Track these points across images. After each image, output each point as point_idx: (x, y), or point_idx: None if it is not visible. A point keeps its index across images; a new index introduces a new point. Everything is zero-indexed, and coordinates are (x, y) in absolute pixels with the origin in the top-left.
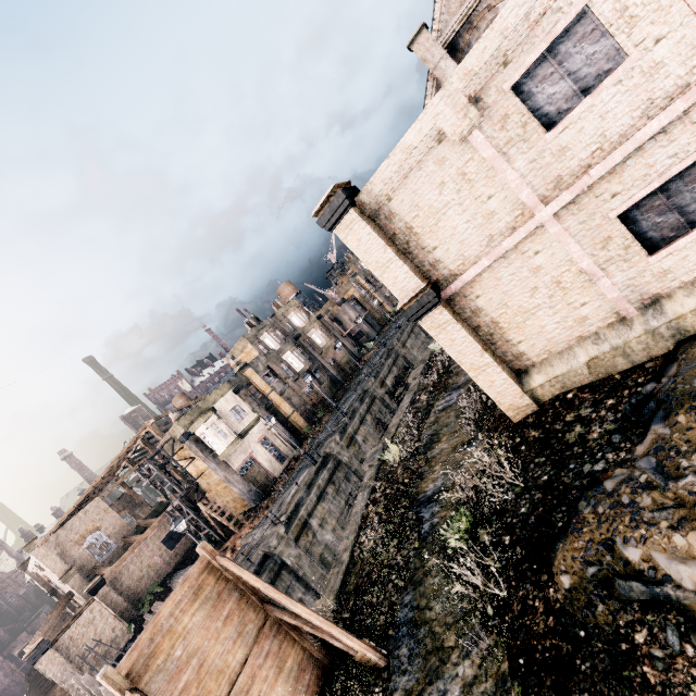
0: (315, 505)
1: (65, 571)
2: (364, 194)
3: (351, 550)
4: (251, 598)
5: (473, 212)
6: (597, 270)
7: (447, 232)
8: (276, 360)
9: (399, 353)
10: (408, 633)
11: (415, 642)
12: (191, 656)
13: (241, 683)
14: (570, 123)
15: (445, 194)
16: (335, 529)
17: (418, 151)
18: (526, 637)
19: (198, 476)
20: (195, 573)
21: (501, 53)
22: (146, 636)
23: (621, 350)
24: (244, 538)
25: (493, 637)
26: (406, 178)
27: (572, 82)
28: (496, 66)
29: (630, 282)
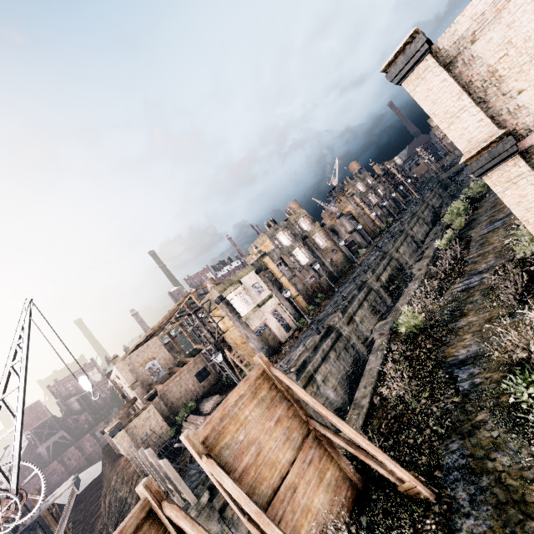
0: (320, 364)
1: (133, 382)
2: (445, 38)
3: (370, 398)
4: (297, 410)
5: None
6: None
7: None
8: (287, 253)
9: (393, 256)
10: (463, 478)
11: (477, 488)
12: (251, 443)
13: (290, 480)
14: None
15: None
16: (335, 387)
17: None
18: None
19: (225, 331)
20: (254, 376)
21: None
22: (217, 415)
23: None
24: None
25: None
26: (501, 11)
27: None
28: None
29: None
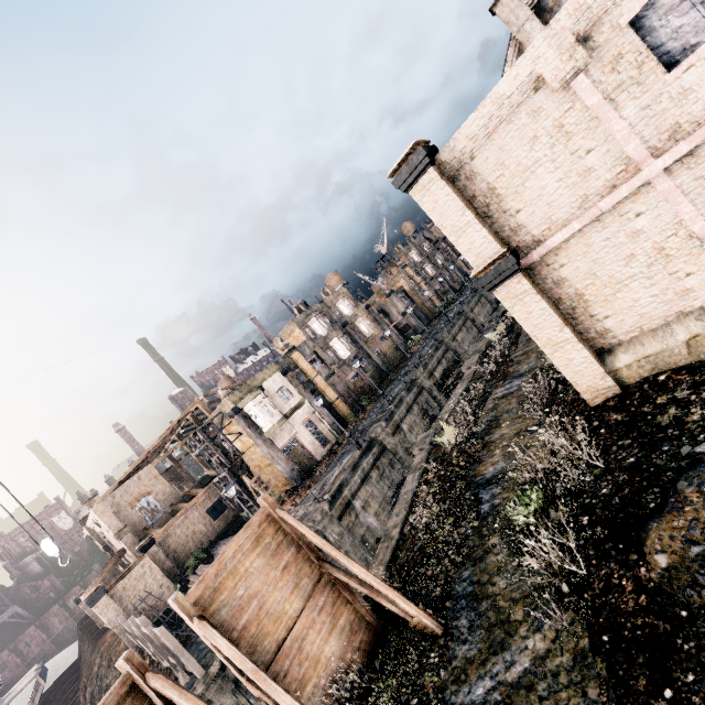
0: (359, 487)
1: (120, 528)
2: (446, 151)
3: (401, 527)
4: (307, 554)
5: (567, 169)
6: None
7: (534, 192)
8: (323, 346)
9: (449, 346)
10: (467, 606)
11: (476, 614)
12: (252, 597)
13: (297, 631)
14: (698, 60)
15: (536, 149)
16: (377, 513)
17: (510, 102)
18: (611, 615)
19: (244, 452)
20: (256, 521)
21: None
22: (212, 571)
23: None
24: None
25: (569, 614)
26: (493, 133)
27: None
28: None
29: None
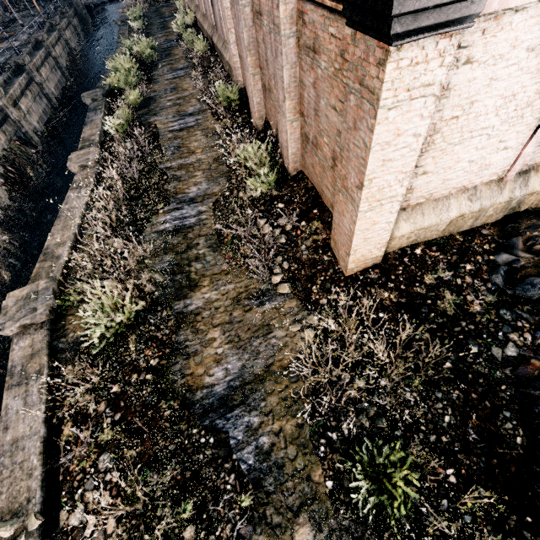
0: None
1: None
2: None
3: None
4: None
5: None
6: None
7: None
8: None
9: (9, 114)
10: None
11: None
12: None
13: None
14: None
15: None
16: None
17: None
18: None
19: None
20: None
21: None
22: None
23: (480, 213)
24: None
25: None
26: None
27: None
28: None
29: None
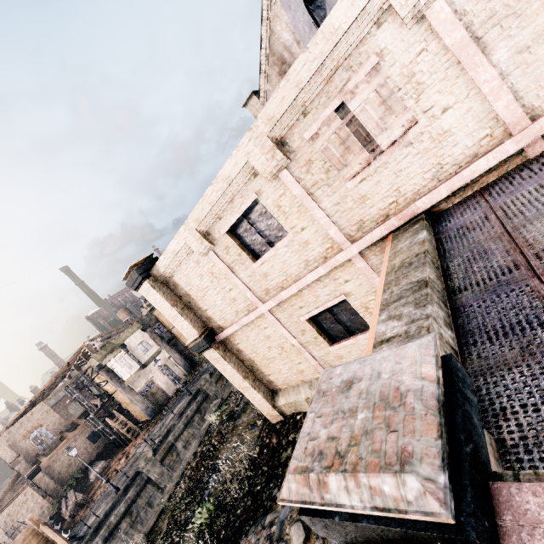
0: (182, 431)
1: (14, 458)
2: (155, 270)
3: (170, 494)
4: None
5: (223, 295)
6: (301, 347)
7: (211, 302)
8: None
9: None
10: None
11: None
12: None
13: None
14: (265, 261)
15: (204, 281)
16: None
17: (180, 254)
18: None
19: (112, 394)
20: (20, 539)
21: (214, 213)
22: None
23: None
24: (135, 448)
25: None
26: (179, 266)
27: (263, 235)
28: (214, 218)
29: (322, 357)
